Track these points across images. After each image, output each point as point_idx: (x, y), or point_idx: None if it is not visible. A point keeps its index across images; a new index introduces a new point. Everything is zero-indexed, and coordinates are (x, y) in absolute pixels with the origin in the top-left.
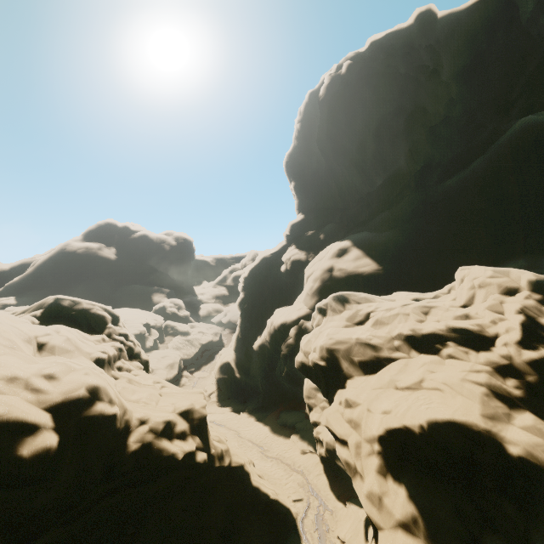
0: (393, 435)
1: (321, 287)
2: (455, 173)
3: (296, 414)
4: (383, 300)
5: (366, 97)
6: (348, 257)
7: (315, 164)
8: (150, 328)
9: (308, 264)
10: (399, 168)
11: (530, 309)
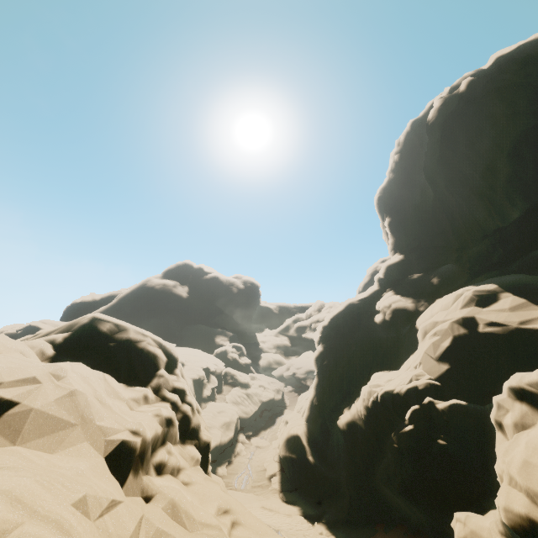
0: None
1: (457, 349)
2: None
3: None
4: None
5: (497, 112)
6: (501, 306)
7: (418, 197)
8: (210, 374)
9: (422, 315)
10: None
11: None
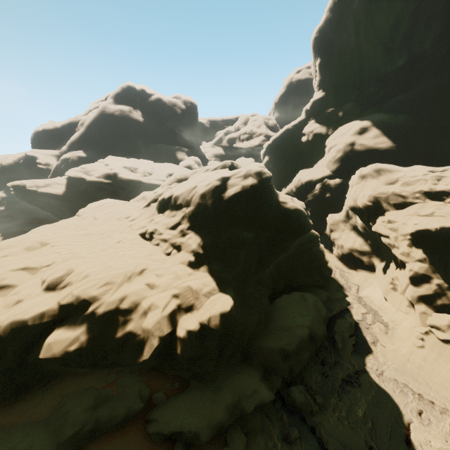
0: (419, 232)
1: (343, 157)
2: None
3: None
4: (407, 170)
5: None
6: (368, 135)
7: (344, 41)
8: None
9: (330, 138)
10: (424, 51)
11: None
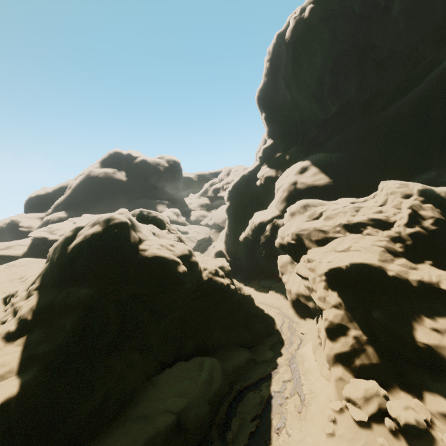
0: (332, 271)
1: (288, 196)
2: (395, 101)
3: (271, 280)
4: (331, 204)
5: (325, 37)
6: (307, 173)
7: (282, 97)
8: None
9: (278, 179)
10: (351, 98)
11: (415, 206)
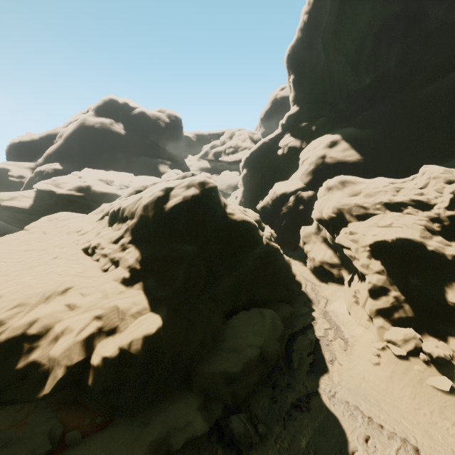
0: (377, 243)
1: (315, 169)
2: (434, 80)
3: (285, 248)
4: (370, 182)
5: None
6: (338, 148)
7: (315, 59)
8: None
9: (303, 151)
10: (388, 70)
11: None
